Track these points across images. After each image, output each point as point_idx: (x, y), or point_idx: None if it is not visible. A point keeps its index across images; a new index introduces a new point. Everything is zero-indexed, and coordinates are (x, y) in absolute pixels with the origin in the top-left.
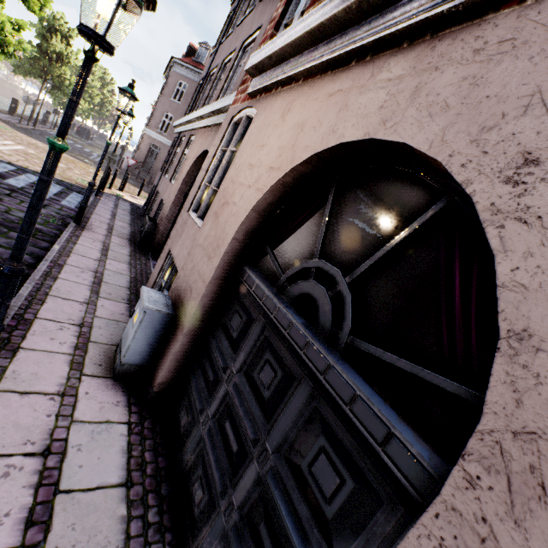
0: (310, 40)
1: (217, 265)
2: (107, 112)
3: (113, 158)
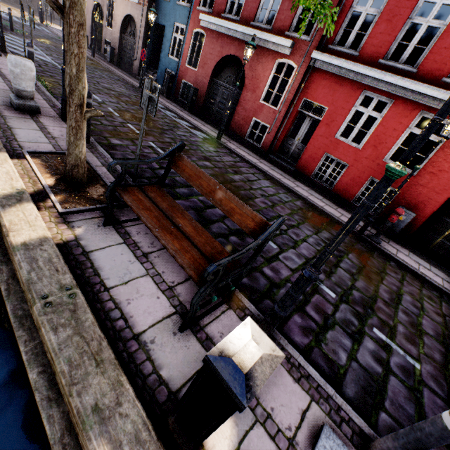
0: None
1: (119, 36)
2: None
3: (46, 4)
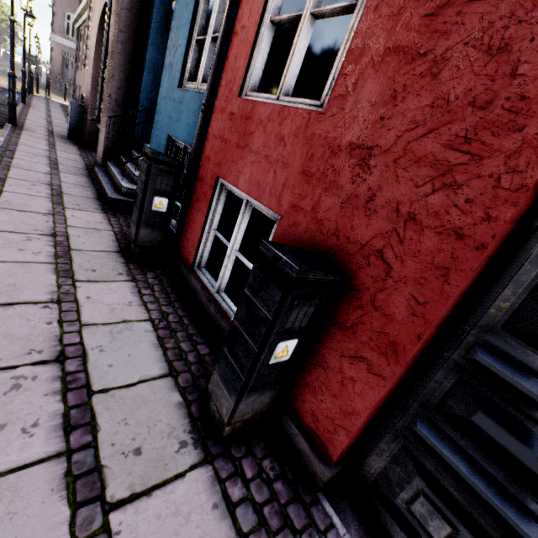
0: None
1: (92, 74)
2: (2, 23)
3: (31, 59)
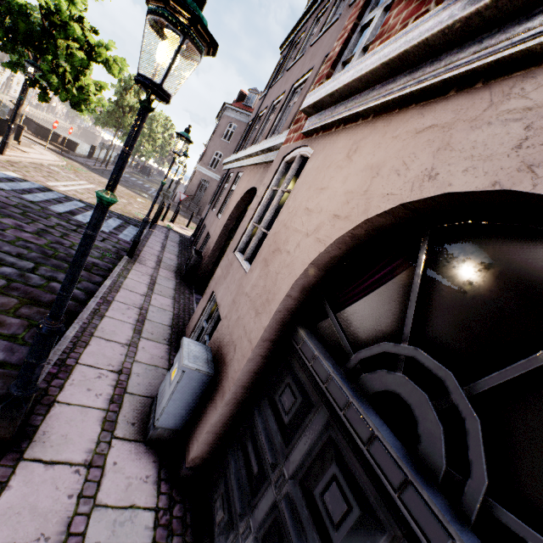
0: (385, 72)
1: (267, 325)
2: (166, 152)
3: (167, 194)
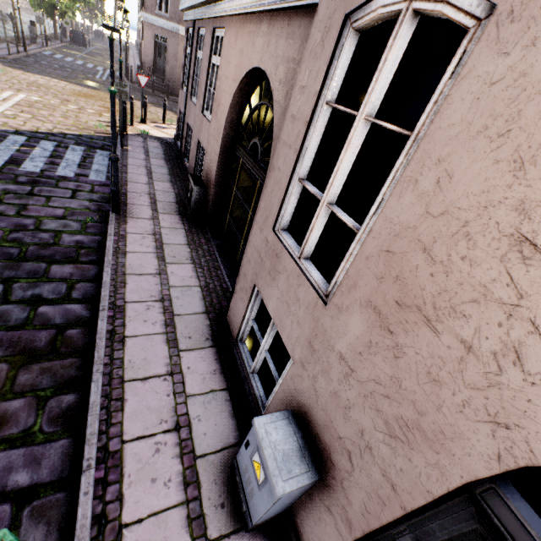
0: None
1: (438, 495)
2: None
3: (123, 90)
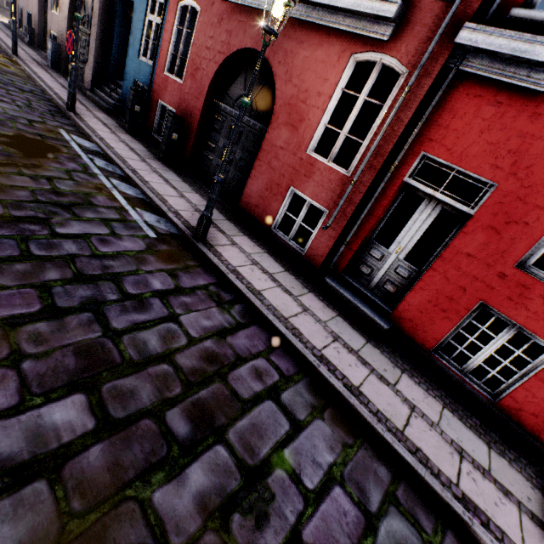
0: None
1: (67, 24)
2: None
3: None
